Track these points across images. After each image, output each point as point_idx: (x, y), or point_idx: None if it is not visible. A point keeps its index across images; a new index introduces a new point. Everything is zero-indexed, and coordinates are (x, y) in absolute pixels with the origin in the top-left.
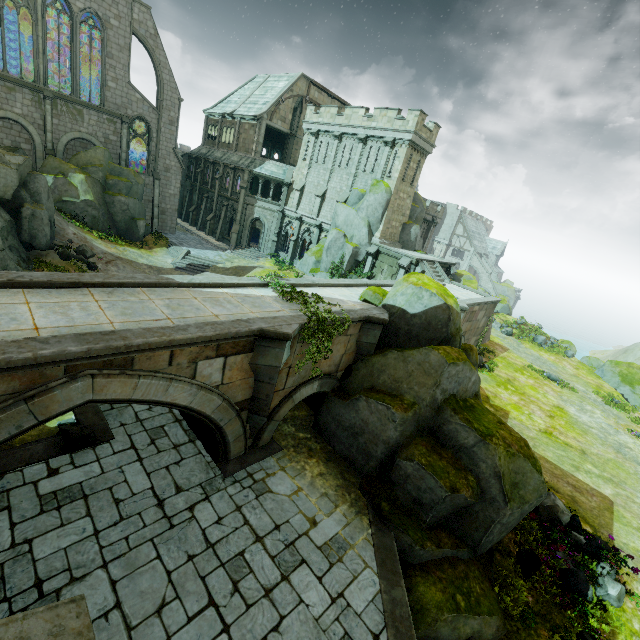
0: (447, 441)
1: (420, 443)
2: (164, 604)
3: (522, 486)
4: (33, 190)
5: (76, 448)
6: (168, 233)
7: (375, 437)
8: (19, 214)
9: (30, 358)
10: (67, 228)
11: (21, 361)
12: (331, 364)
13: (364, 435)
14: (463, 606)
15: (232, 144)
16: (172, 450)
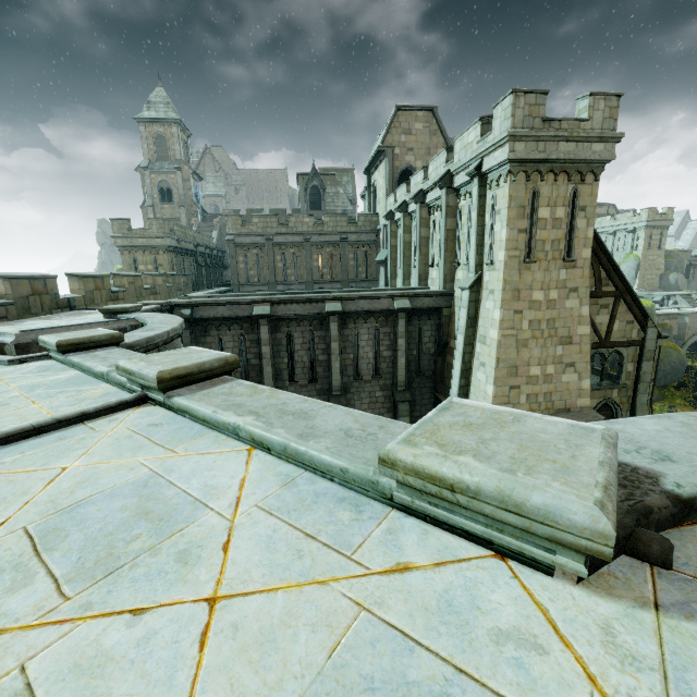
0: None
1: None
2: None
3: (669, 357)
4: None
5: None
6: None
7: None
8: None
9: None
10: None
11: None
12: None
13: None
14: None
15: None
16: None
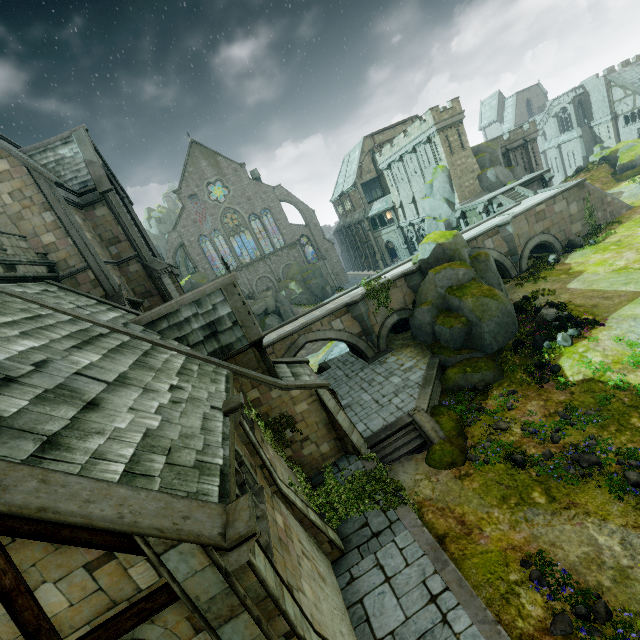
0: (453, 309)
1: (441, 316)
2: (349, 391)
3: (488, 310)
4: (280, 301)
5: (321, 372)
6: (346, 284)
7: (425, 324)
8: (280, 314)
9: (289, 333)
10: (298, 310)
11: (288, 334)
12: (399, 304)
13: (422, 326)
14: (469, 371)
15: (351, 209)
16: (350, 364)
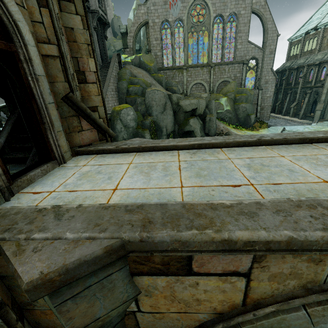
0: None
1: None
2: None
3: None
4: (209, 108)
5: None
6: (264, 120)
7: None
8: (204, 120)
9: None
10: (220, 125)
11: None
12: None
13: None
14: None
15: (314, 49)
16: None
